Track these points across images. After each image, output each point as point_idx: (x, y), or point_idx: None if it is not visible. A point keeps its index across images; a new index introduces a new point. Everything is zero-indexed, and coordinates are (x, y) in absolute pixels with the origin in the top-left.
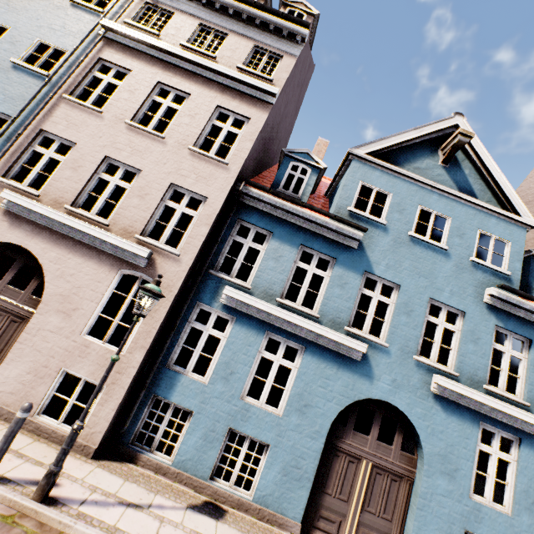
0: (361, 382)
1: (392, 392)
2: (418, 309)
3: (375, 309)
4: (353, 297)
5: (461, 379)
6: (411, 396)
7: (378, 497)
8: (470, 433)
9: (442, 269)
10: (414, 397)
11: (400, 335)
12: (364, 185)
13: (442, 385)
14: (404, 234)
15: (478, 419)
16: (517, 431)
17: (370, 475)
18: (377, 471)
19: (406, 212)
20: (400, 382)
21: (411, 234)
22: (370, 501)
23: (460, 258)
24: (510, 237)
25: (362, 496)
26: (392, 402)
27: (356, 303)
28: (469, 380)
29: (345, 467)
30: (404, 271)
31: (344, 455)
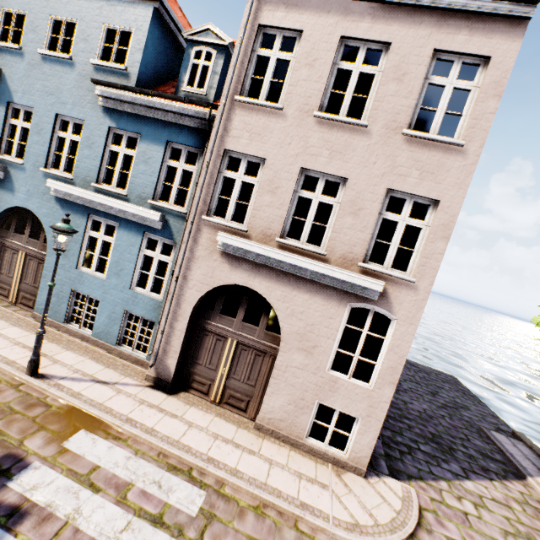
0: (8, 196)
1: (28, 200)
2: (47, 127)
3: (19, 135)
4: (0, 128)
5: (77, 182)
6: (40, 201)
7: (31, 274)
8: (80, 224)
9: (68, 82)
10: (42, 202)
11: (33, 153)
12: (7, 12)
13: (49, 186)
14: (37, 54)
15: (87, 212)
16: (117, 218)
17: (26, 261)
18: (30, 258)
19: (39, 29)
20: (33, 191)
21: (39, 52)
22: (26, 277)
23: (84, 64)
24: (134, 23)
25: (20, 273)
26: (28, 207)
27: (7, 133)
28: (83, 182)
29: (11, 257)
30: (37, 93)
31: (10, 250)
